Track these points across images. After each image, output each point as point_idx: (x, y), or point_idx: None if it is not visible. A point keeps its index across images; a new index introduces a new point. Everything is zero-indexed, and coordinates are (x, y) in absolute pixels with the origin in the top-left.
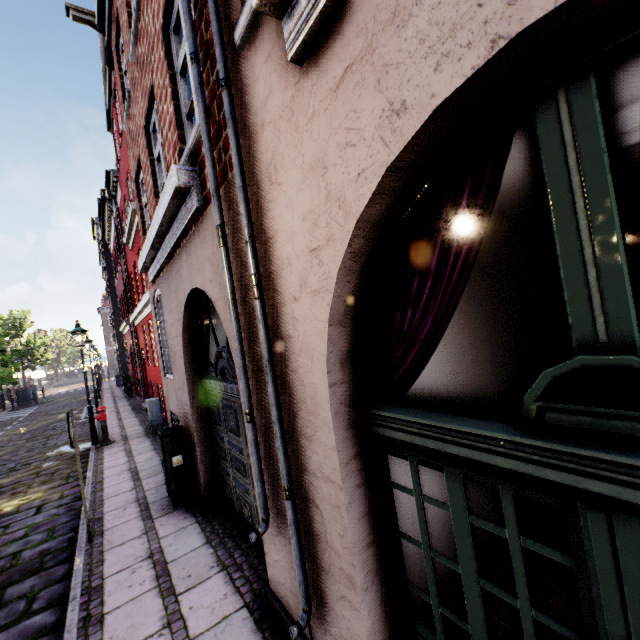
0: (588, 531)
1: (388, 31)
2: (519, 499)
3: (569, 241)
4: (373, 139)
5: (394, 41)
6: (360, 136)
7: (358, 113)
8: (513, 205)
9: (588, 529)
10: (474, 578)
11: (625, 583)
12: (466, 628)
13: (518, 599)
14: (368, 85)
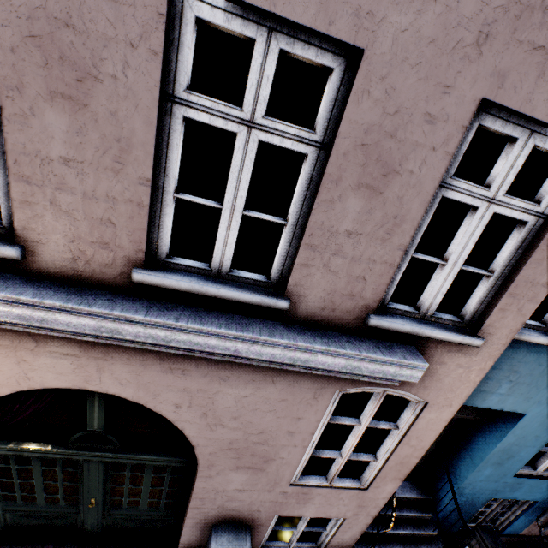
0: (84, 465)
1: (29, 351)
2: (64, 460)
3: (92, 406)
4: (11, 378)
5: (32, 357)
6: (1, 372)
7: (1, 364)
8: (77, 389)
9: (84, 464)
10: (41, 482)
11: (91, 472)
12: (35, 495)
13: (59, 482)
14: (11, 359)
